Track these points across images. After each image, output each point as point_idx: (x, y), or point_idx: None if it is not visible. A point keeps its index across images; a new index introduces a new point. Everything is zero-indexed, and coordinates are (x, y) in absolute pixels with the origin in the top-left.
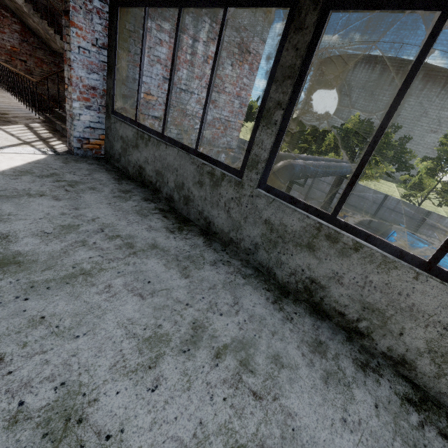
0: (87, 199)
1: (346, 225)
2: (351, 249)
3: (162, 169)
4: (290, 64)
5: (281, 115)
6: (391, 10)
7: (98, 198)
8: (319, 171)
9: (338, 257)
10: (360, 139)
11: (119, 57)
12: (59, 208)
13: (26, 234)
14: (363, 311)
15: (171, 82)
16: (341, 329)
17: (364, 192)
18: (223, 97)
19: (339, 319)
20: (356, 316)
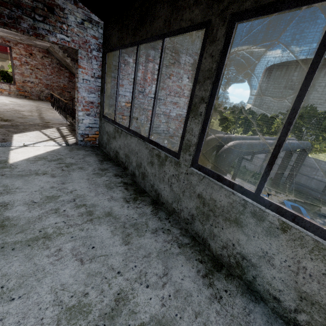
0: (73, 176)
1: (271, 203)
2: (278, 229)
3: (128, 153)
4: (208, 68)
5: (205, 108)
6: (288, 9)
7: (82, 175)
8: (266, 148)
9: (266, 236)
10: (305, 121)
11: (108, 82)
12: (51, 183)
13: (20, 203)
14: (300, 301)
15: (134, 93)
16: (278, 317)
17: (315, 164)
18: (183, 100)
19: (274, 304)
20: (293, 305)
